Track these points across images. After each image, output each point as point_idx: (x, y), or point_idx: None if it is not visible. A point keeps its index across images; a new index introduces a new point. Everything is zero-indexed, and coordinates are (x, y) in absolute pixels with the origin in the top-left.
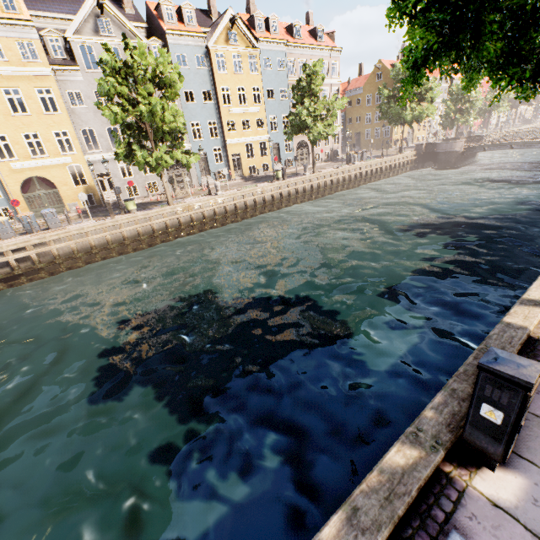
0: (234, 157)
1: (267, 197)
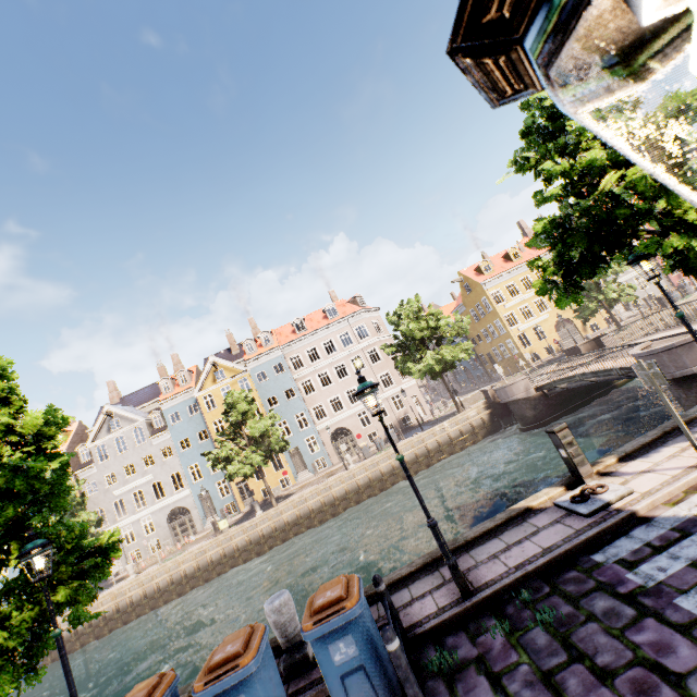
0: (239, 485)
1: (190, 567)
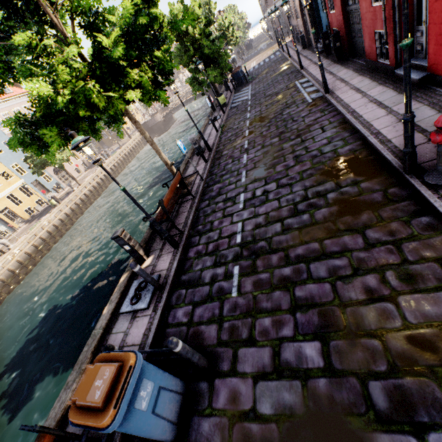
0: (3, 212)
1: (56, 222)
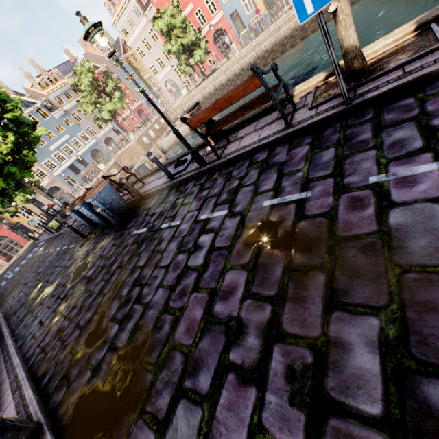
0: None
1: None
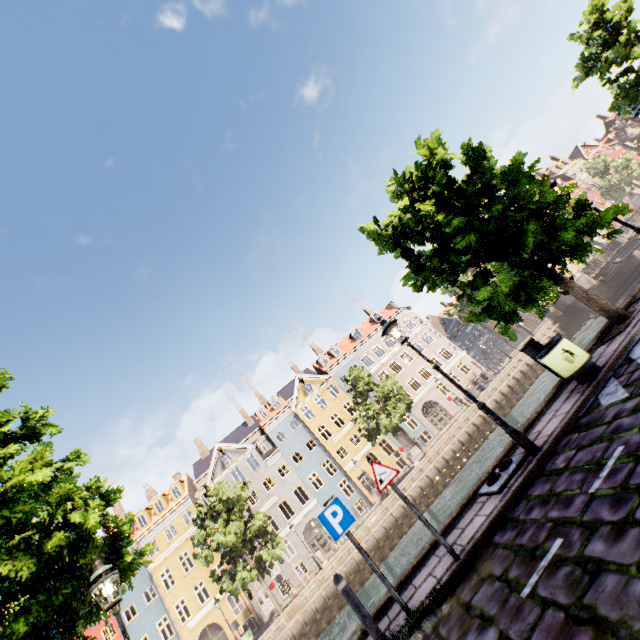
0: (361, 479)
1: (379, 531)
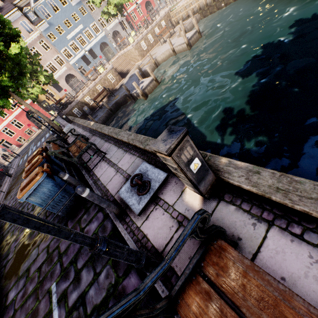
0: None
1: None
